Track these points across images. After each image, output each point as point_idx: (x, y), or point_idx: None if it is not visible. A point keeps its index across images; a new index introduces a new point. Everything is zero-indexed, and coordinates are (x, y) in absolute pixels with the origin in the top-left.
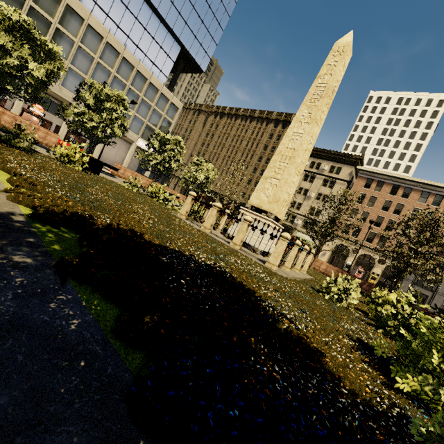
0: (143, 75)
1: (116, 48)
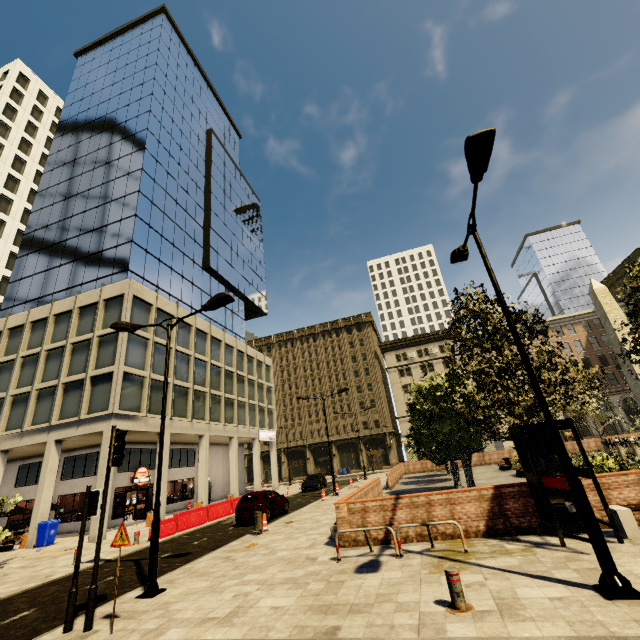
0: (240, 351)
1: (218, 338)
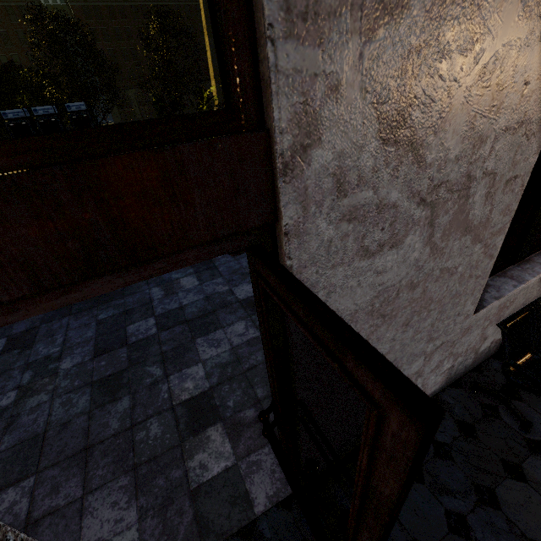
0: None
1: None
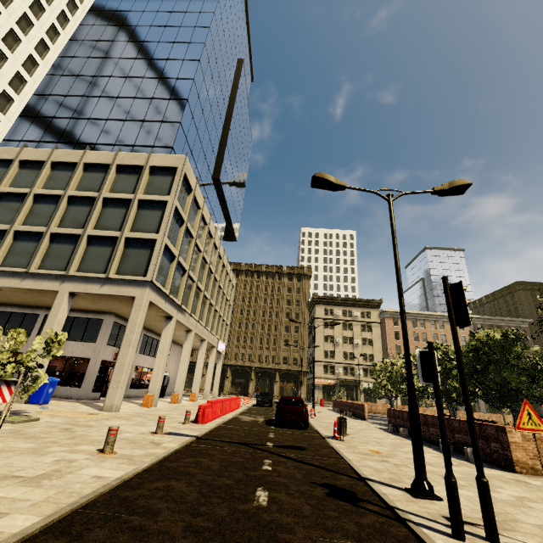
0: (223, 264)
1: (216, 245)
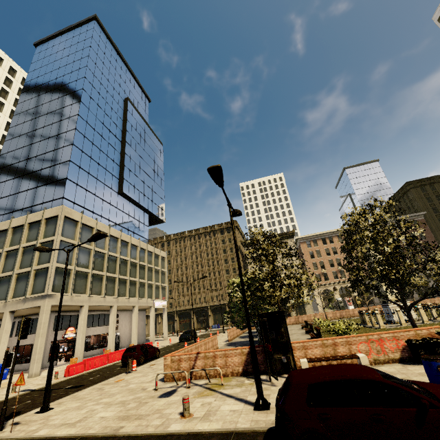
0: (143, 248)
1: (126, 241)
